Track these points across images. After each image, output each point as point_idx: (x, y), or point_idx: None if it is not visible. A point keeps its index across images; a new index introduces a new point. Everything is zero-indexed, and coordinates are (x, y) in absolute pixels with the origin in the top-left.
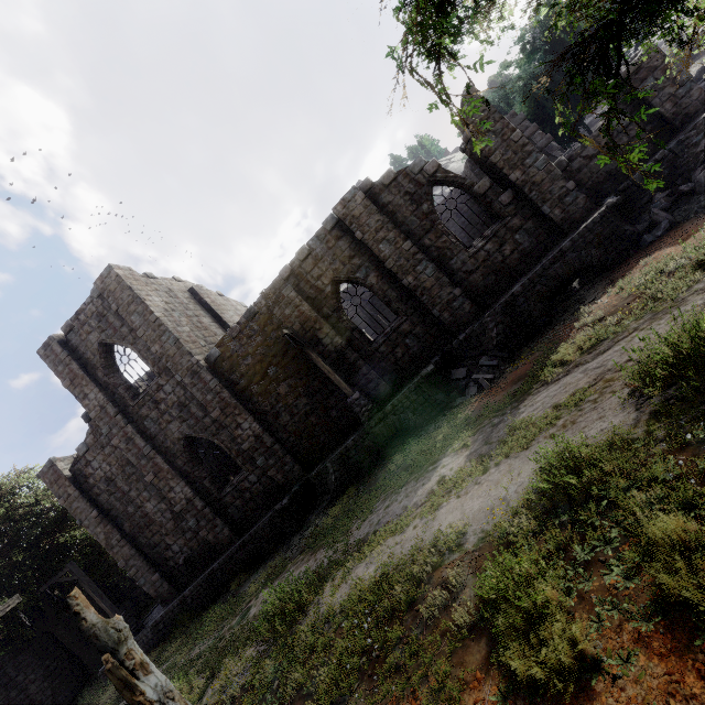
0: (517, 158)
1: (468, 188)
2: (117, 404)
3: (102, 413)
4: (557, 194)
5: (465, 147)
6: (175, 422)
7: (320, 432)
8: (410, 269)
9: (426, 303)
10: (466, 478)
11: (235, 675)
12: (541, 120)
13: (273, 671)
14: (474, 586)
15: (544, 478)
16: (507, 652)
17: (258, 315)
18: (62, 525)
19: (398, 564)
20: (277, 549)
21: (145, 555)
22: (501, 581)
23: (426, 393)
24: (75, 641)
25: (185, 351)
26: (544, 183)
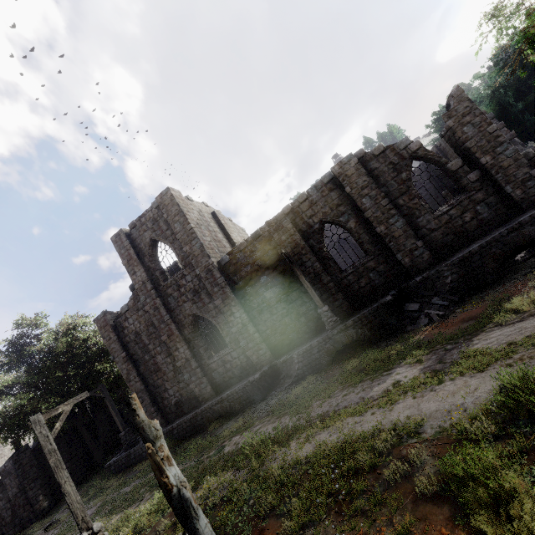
0: (489, 145)
1: (442, 165)
2: (153, 282)
3: (143, 287)
4: (521, 178)
5: (445, 133)
6: (189, 302)
7: (290, 331)
8: (383, 220)
9: (392, 248)
10: (421, 385)
11: (215, 489)
12: (503, 121)
13: (248, 492)
14: (434, 465)
15: (505, 395)
16: (477, 517)
17: (261, 237)
18: (99, 358)
19: (359, 437)
20: (245, 409)
21: (150, 392)
22: (469, 463)
23: (382, 317)
24: (92, 440)
25: (206, 254)
26: (510, 168)
